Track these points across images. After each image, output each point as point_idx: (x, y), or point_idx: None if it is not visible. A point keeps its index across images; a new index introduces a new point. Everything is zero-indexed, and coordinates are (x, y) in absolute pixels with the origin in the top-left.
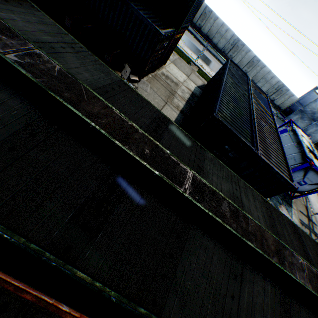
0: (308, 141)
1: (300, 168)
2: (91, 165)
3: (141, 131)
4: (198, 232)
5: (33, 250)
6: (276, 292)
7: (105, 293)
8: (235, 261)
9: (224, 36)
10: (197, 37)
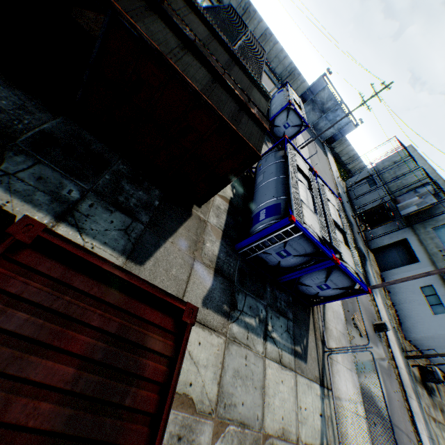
0: (299, 101)
1: (283, 108)
2: None
3: None
4: None
5: None
6: (208, 33)
7: None
8: (188, 9)
9: None
10: None
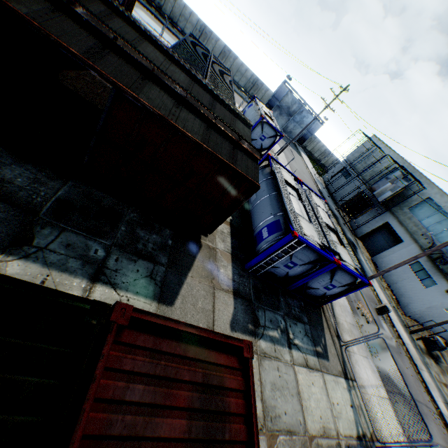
0: (269, 112)
1: (257, 122)
2: (100, 4)
3: (117, 4)
4: (150, 45)
5: (91, 14)
6: (188, 78)
7: (117, 35)
8: (168, 60)
9: (189, 20)
10: (159, 18)
